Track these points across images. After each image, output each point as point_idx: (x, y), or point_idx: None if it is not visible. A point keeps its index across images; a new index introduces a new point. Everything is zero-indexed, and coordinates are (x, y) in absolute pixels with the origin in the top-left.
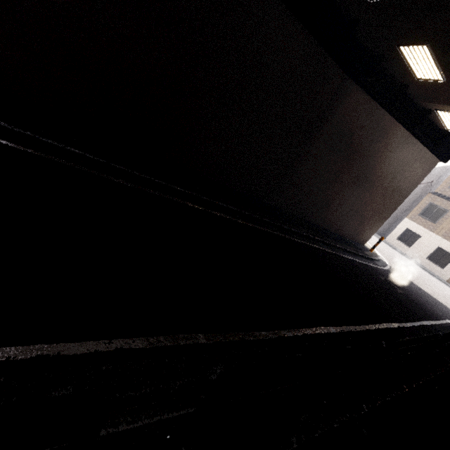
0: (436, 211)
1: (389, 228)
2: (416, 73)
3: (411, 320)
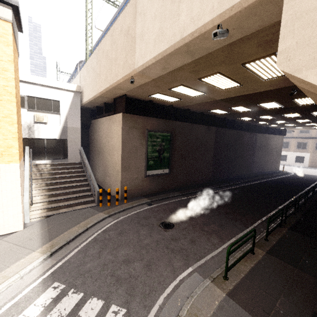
0: (285, 144)
1: None
2: (271, 126)
3: (314, 182)
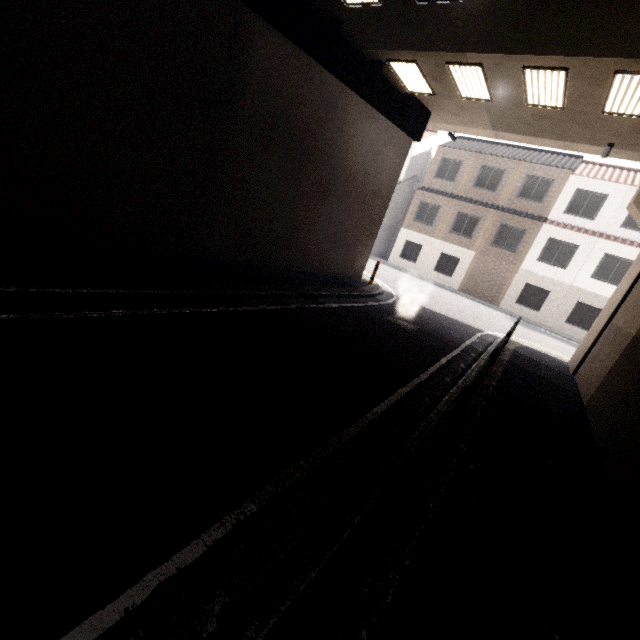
0: (430, 211)
1: (389, 245)
2: None
3: (429, 365)
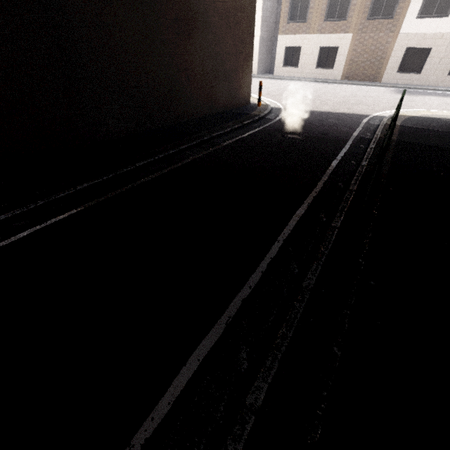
0: (301, 5)
1: (271, 58)
2: None
3: (320, 174)
